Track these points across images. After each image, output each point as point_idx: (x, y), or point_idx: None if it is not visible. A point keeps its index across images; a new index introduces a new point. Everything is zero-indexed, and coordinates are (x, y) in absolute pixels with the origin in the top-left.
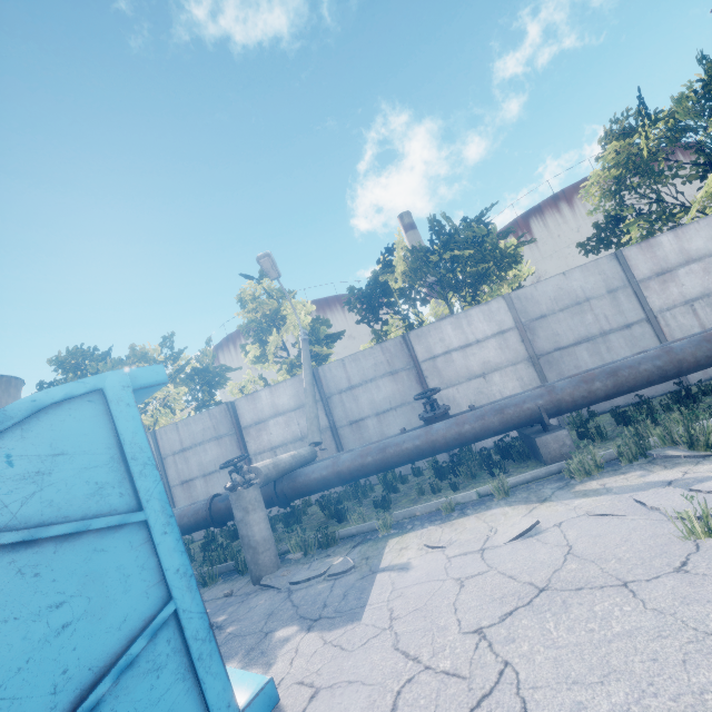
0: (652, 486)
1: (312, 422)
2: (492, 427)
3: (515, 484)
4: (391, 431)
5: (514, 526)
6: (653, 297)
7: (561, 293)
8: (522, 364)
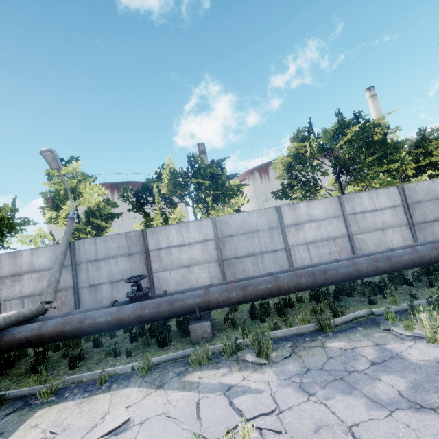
0: (219, 389)
1: (50, 284)
2: (163, 314)
3: (160, 362)
4: (118, 295)
5: (114, 420)
6: (291, 237)
7: (244, 223)
8: (213, 263)
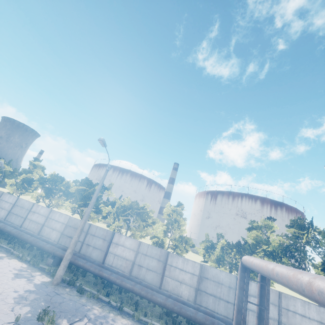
0: None
1: None
2: None
3: None
4: None
5: None
6: (29, 215)
7: (23, 203)
8: (7, 211)
